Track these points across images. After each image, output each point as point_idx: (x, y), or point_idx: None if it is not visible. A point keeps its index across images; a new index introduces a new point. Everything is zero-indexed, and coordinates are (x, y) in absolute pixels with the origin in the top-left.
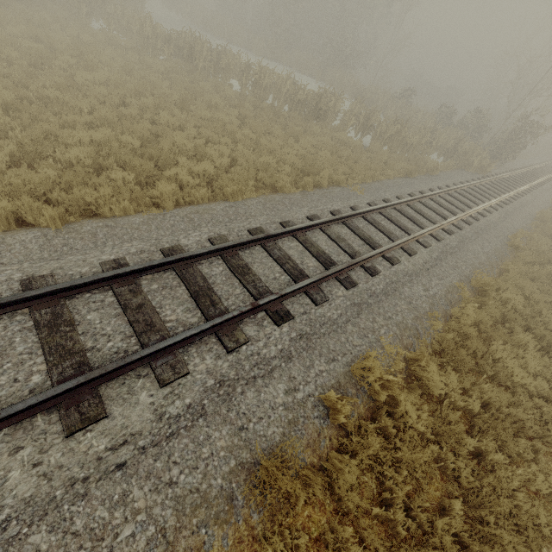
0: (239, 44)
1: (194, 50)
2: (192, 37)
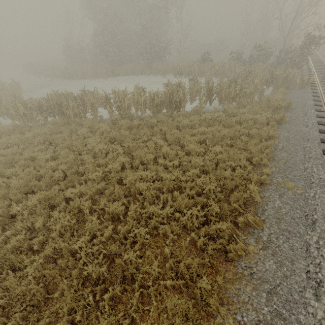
0: (90, 77)
1: (62, 106)
2: (57, 95)
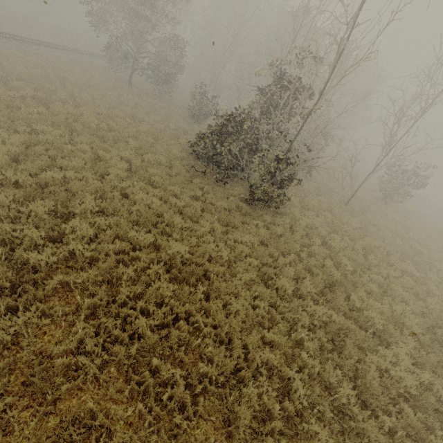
0: None
1: None
2: None
